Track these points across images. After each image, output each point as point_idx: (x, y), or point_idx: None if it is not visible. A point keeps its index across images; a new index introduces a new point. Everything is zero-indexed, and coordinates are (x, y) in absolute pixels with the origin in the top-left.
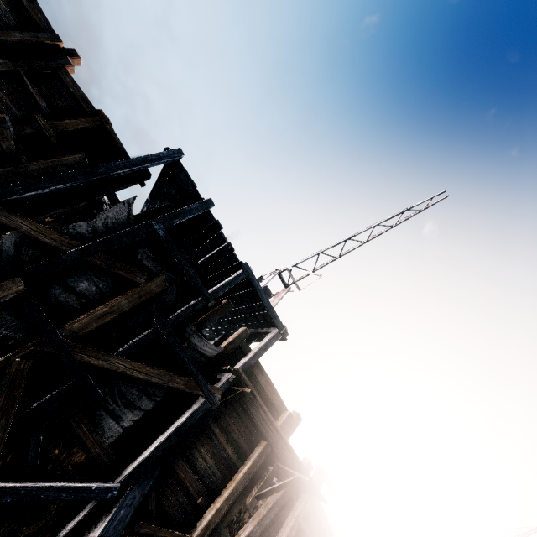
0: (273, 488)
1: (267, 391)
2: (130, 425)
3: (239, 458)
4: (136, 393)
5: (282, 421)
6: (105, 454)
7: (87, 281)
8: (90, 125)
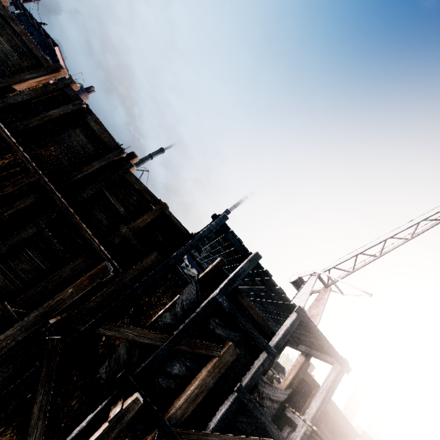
0: None
1: (336, 419)
2: None
3: None
4: None
5: None
6: None
7: (178, 363)
8: (154, 216)
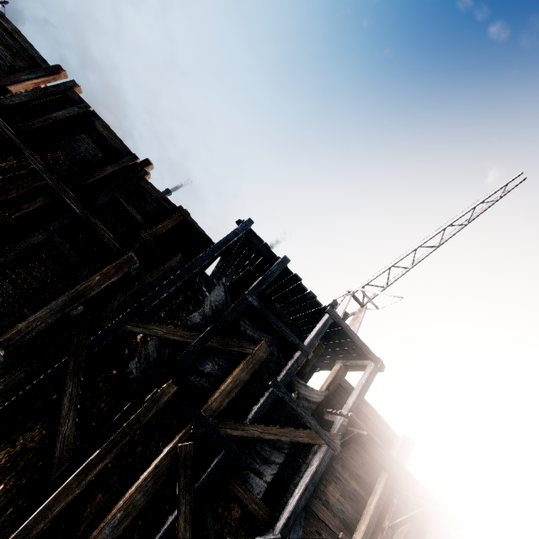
0: (406, 518)
1: (374, 422)
2: (271, 479)
3: (364, 490)
4: (268, 449)
5: (397, 450)
6: (259, 508)
7: (210, 362)
8: (175, 222)
